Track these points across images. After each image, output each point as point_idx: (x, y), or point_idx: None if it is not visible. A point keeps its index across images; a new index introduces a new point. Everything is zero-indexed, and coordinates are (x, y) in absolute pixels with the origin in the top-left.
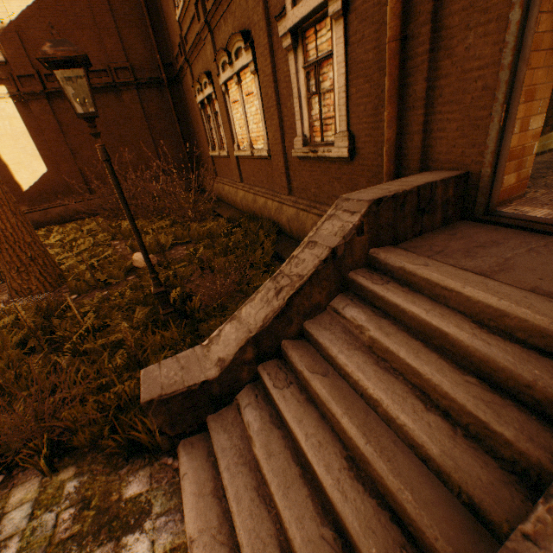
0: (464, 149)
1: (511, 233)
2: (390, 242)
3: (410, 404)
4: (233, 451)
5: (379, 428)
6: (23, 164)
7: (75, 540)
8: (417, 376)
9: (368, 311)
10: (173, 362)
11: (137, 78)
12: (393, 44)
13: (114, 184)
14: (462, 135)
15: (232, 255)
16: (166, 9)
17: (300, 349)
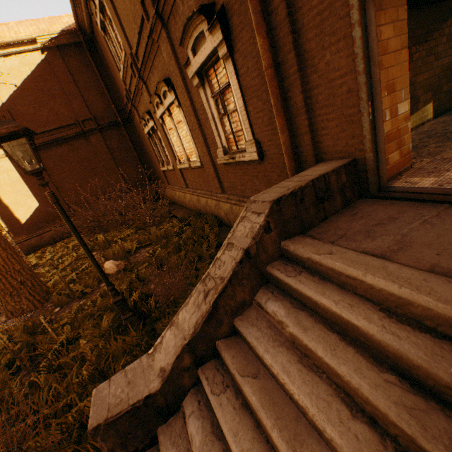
0: (347, 141)
1: (405, 206)
2: (298, 232)
3: (336, 411)
4: None
5: (310, 439)
6: (20, 203)
7: None
8: (337, 376)
9: (287, 303)
10: (121, 377)
11: (100, 124)
12: (269, 71)
13: (65, 220)
14: (342, 130)
15: (182, 251)
16: (114, 73)
17: (232, 348)
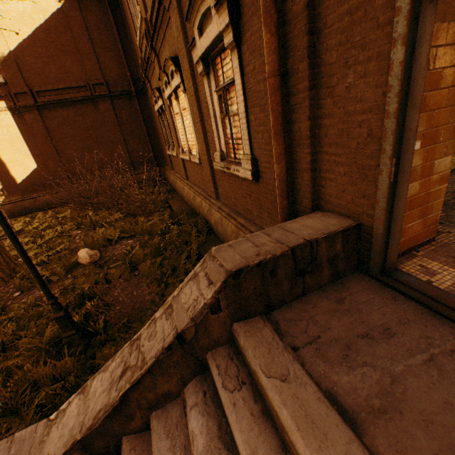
0: (354, 197)
1: (411, 312)
2: (261, 310)
3: None
4: None
5: None
6: (18, 162)
7: None
8: None
9: (214, 426)
10: (4, 449)
11: (111, 91)
12: (272, 80)
13: None
14: (351, 181)
15: (159, 257)
16: (133, 37)
17: None
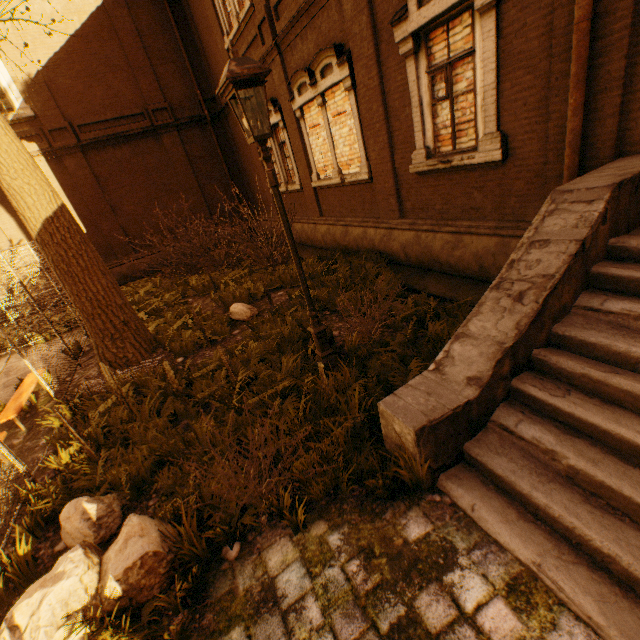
0: None
1: None
2: (622, 231)
3: None
4: (526, 471)
5: None
6: None
7: (385, 589)
8: None
9: (639, 301)
10: (410, 390)
11: (177, 118)
12: (584, 24)
13: (281, 212)
14: None
15: (351, 291)
16: (206, 40)
17: (560, 355)
